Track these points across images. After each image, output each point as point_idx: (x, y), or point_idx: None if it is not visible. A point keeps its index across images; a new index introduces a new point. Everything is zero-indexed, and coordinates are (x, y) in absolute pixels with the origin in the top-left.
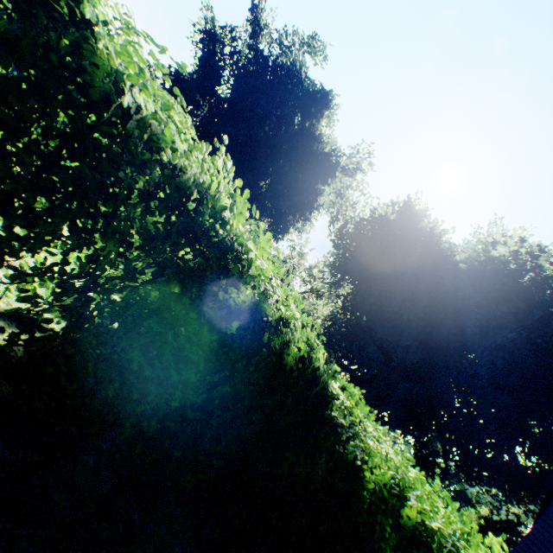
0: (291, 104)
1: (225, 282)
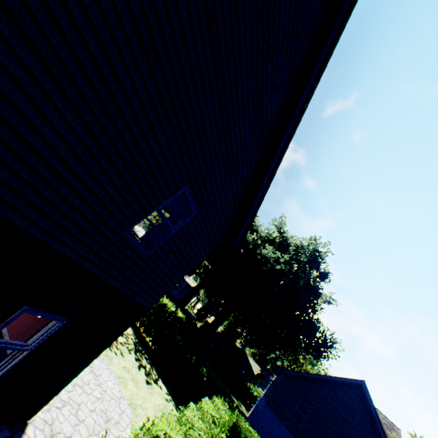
0: None
1: None
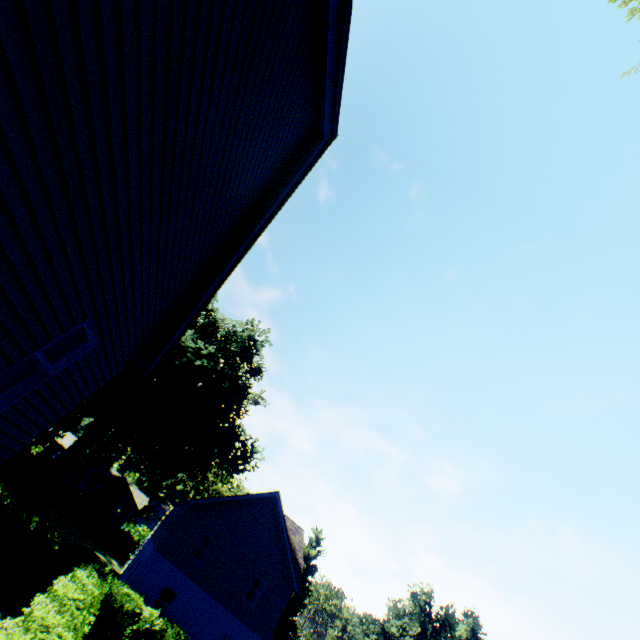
0: None
1: None
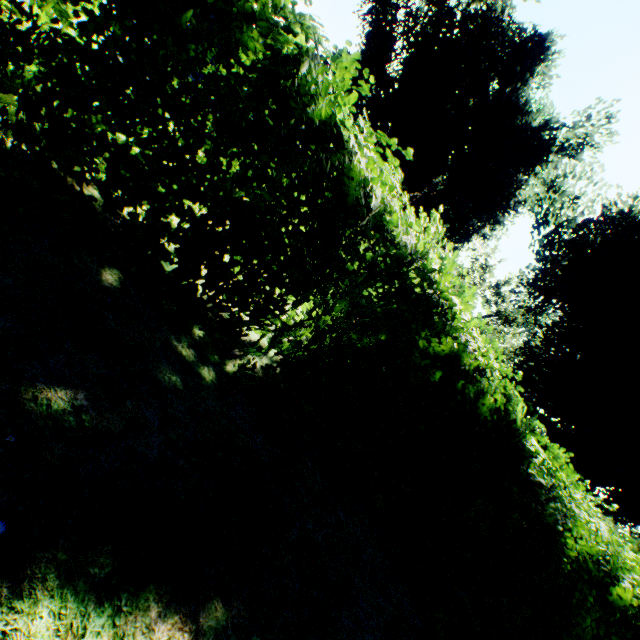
0: (484, 66)
1: (425, 331)
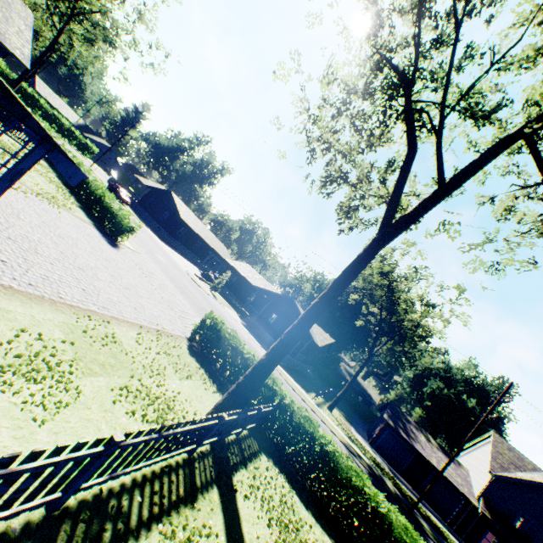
0: None
1: None
